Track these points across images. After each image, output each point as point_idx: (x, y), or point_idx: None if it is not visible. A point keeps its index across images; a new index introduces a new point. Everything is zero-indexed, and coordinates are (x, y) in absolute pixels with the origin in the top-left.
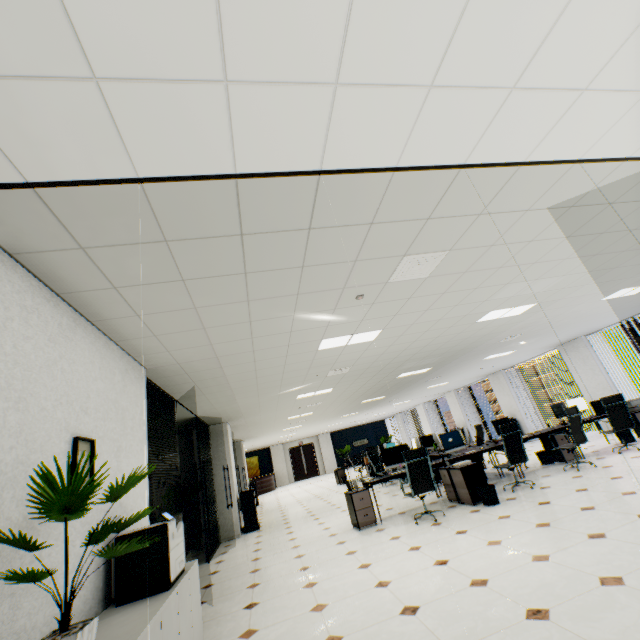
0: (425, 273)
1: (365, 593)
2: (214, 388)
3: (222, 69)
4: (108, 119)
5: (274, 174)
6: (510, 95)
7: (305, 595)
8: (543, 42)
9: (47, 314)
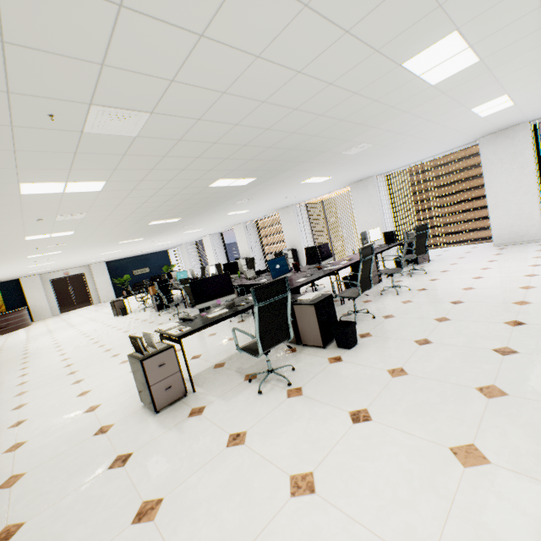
0: None
1: None
2: None
3: None
4: None
5: None
6: None
7: None
8: None
9: None
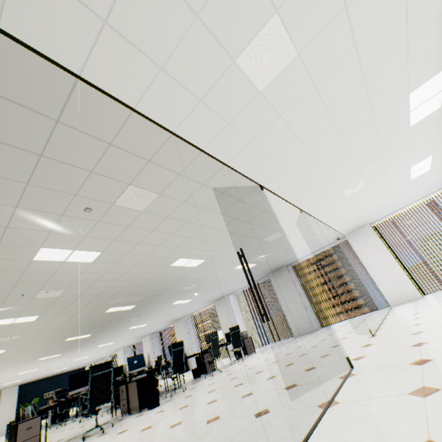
0: (142, 207)
1: None
2: None
3: None
4: None
5: (38, 53)
6: (199, 104)
7: None
8: (214, 85)
9: None
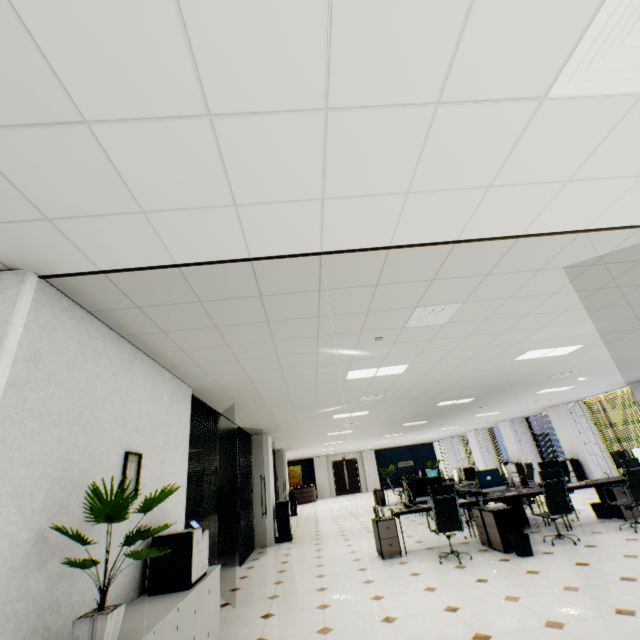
0: (442, 320)
1: (370, 625)
2: (252, 405)
3: (231, 199)
4: (153, 232)
5: (282, 256)
6: (488, 191)
7: (316, 615)
8: (509, 155)
9: (113, 353)
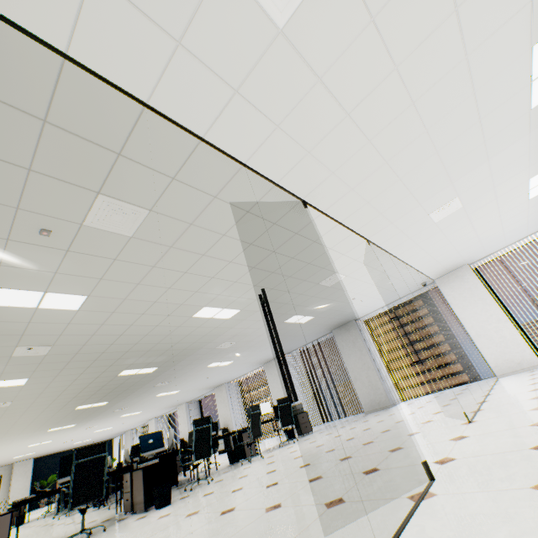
0: (129, 230)
1: None
2: None
3: None
4: None
5: None
6: (178, 50)
7: None
8: (197, 12)
9: None
